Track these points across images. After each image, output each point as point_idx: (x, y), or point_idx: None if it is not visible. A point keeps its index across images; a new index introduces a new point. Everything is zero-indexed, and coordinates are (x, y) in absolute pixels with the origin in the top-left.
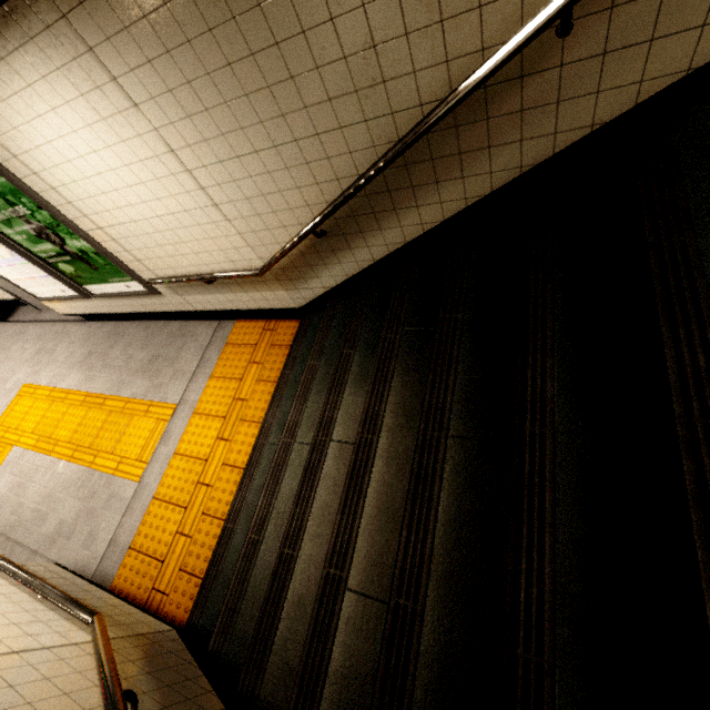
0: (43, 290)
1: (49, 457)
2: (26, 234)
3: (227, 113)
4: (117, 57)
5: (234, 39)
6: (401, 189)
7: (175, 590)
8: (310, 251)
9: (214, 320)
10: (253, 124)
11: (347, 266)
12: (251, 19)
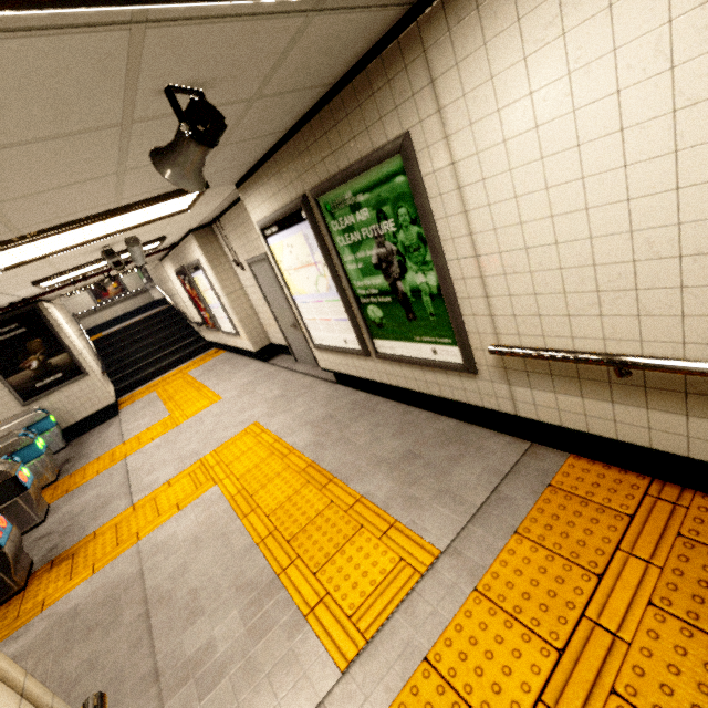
0: (326, 335)
1: (240, 522)
2: (364, 262)
3: None
4: None
5: None
6: None
7: None
8: None
9: (521, 438)
10: None
11: None
12: None
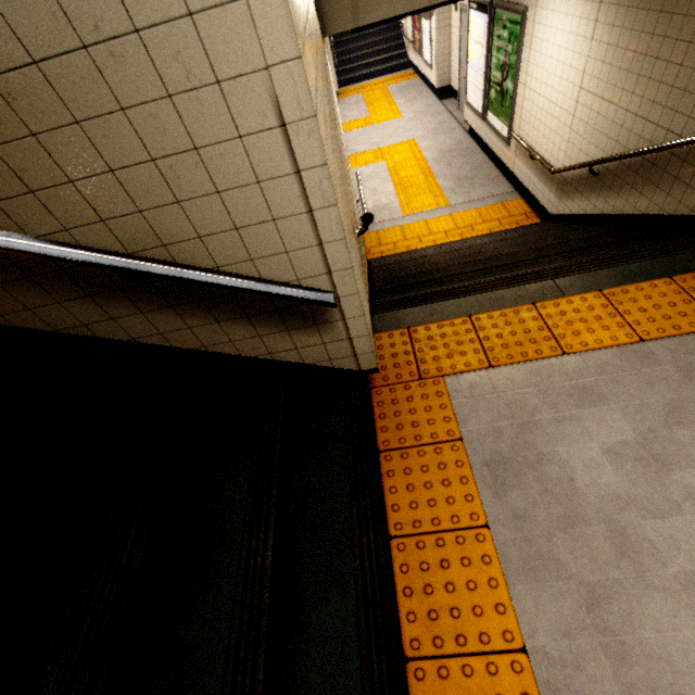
0: (472, 97)
1: (389, 177)
2: (498, 61)
3: (616, 74)
4: (605, 14)
5: (646, 43)
6: (642, 177)
7: (373, 255)
8: (583, 180)
9: (514, 188)
10: (620, 88)
11: (589, 206)
12: (657, 40)
